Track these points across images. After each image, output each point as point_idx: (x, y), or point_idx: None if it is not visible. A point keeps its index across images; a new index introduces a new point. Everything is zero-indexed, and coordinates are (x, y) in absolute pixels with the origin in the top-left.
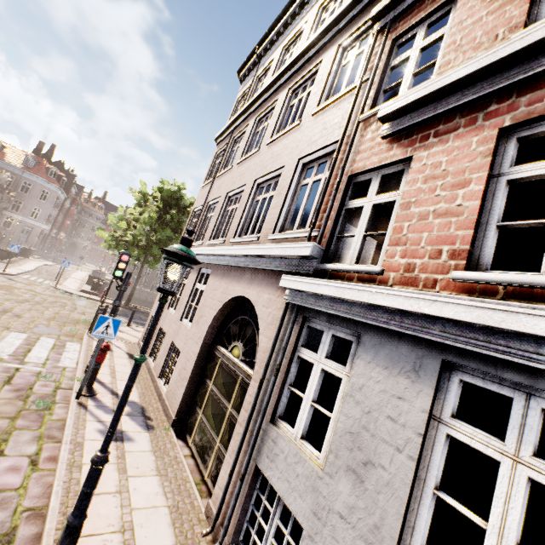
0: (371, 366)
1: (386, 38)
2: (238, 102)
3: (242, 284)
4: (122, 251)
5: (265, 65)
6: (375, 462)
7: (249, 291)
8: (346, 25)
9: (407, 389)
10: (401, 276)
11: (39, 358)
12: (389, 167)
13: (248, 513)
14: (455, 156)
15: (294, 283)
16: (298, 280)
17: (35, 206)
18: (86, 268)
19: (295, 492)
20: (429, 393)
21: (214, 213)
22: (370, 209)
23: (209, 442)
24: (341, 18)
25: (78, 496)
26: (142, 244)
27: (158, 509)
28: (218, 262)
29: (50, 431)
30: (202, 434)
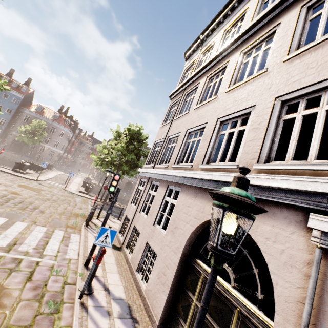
0: None
1: None
2: (185, 72)
3: None
4: (108, 169)
5: (207, 45)
6: None
7: None
8: None
9: None
10: None
11: (53, 250)
12: None
13: None
14: None
15: None
16: None
17: (56, 140)
18: (81, 175)
19: None
20: None
21: (174, 144)
22: None
23: None
24: None
25: None
26: (116, 163)
27: None
28: (189, 183)
29: None
30: None
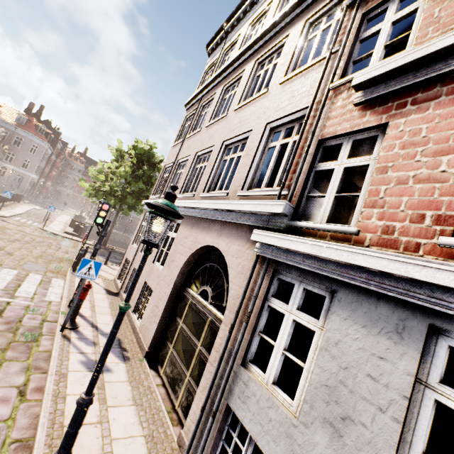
0: (348, 323)
1: (356, 12)
2: (206, 73)
3: (211, 235)
4: (101, 200)
5: (231, 40)
6: (354, 419)
7: (219, 242)
8: (313, 2)
9: (389, 350)
10: (379, 237)
11: (28, 292)
12: (361, 132)
13: (219, 447)
14: (436, 123)
15: (266, 237)
16: (270, 235)
17: (26, 158)
18: (69, 213)
19: (268, 436)
20: (415, 357)
21: (183, 170)
22: (342, 171)
23: (180, 375)
24: None
25: (64, 436)
26: (118, 194)
27: (135, 439)
28: (188, 214)
29: (37, 362)
30: (173, 367)
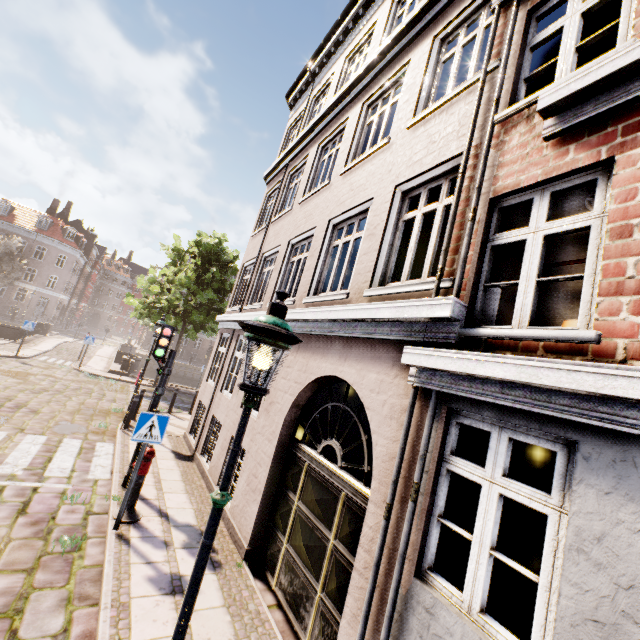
0: (615, 500)
1: (517, 11)
2: (290, 131)
3: (330, 359)
4: (158, 322)
5: (322, 82)
6: None
7: (344, 369)
8: (441, 12)
9: None
10: None
11: (63, 469)
12: (563, 179)
13: None
14: None
15: (429, 358)
16: (436, 354)
17: (51, 274)
18: (112, 342)
19: None
20: None
21: (272, 266)
22: (541, 242)
23: (305, 589)
24: (433, 3)
25: None
26: (179, 311)
27: None
28: None
29: (82, 586)
30: (291, 575)
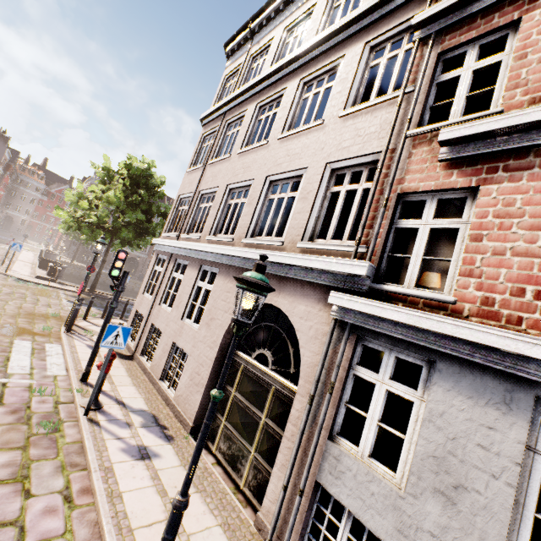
0: (452, 394)
1: (431, 50)
2: (226, 80)
3: None
4: (99, 240)
5: (261, 43)
6: (467, 487)
7: (279, 300)
8: (373, 23)
9: (498, 420)
10: (478, 308)
11: (22, 367)
12: (447, 192)
13: (309, 526)
14: (531, 195)
15: (349, 302)
16: (354, 300)
17: None
18: (29, 247)
19: (372, 510)
20: (524, 426)
21: (209, 204)
22: (428, 232)
23: (241, 451)
24: (367, 13)
25: None
26: (108, 227)
27: (212, 530)
28: (229, 263)
29: (70, 457)
30: (229, 442)
